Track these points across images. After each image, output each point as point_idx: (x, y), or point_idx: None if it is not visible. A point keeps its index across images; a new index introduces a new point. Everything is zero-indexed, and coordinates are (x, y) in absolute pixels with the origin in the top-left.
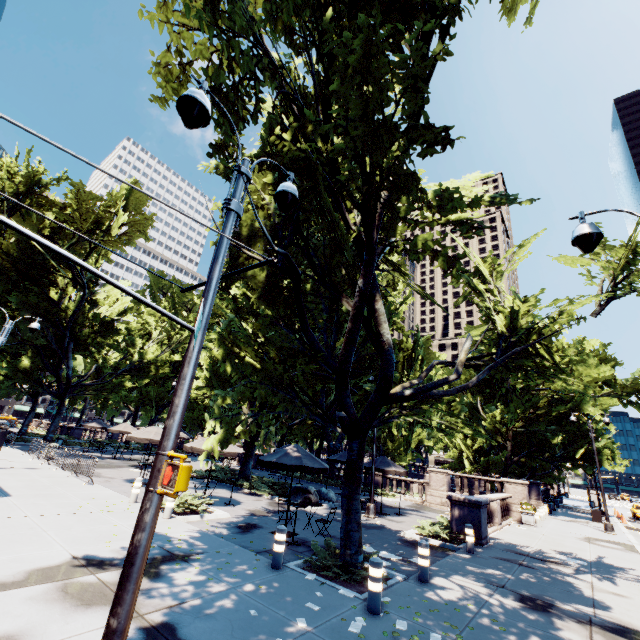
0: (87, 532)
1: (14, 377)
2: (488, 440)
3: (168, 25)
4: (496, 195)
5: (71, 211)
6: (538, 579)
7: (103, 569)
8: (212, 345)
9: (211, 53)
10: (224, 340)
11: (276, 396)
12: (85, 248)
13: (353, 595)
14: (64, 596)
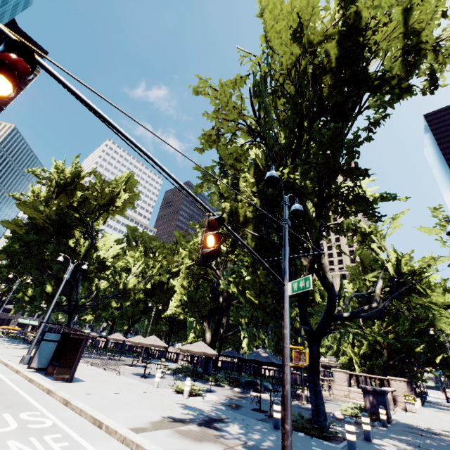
0: (152, 404)
1: (35, 299)
2: (370, 348)
3: (216, 118)
4: (383, 195)
5: (97, 193)
6: (438, 444)
7: (185, 424)
8: (231, 285)
9: (235, 130)
10: (236, 281)
11: (268, 316)
12: (96, 213)
13: (334, 445)
14: (182, 436)
